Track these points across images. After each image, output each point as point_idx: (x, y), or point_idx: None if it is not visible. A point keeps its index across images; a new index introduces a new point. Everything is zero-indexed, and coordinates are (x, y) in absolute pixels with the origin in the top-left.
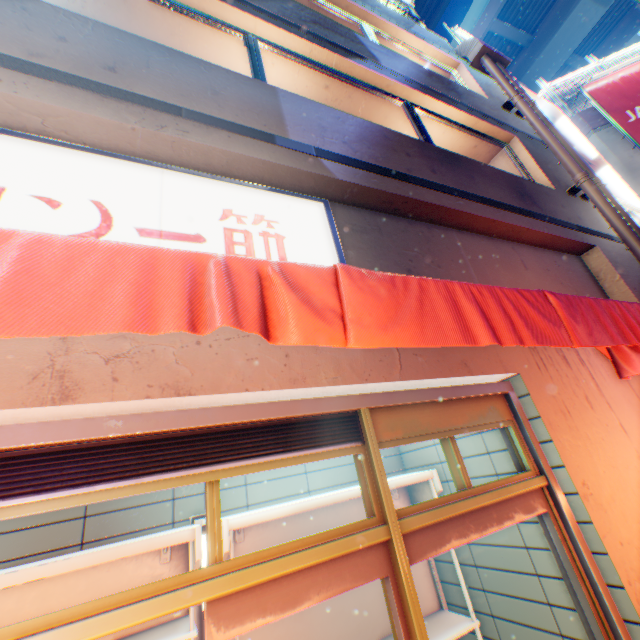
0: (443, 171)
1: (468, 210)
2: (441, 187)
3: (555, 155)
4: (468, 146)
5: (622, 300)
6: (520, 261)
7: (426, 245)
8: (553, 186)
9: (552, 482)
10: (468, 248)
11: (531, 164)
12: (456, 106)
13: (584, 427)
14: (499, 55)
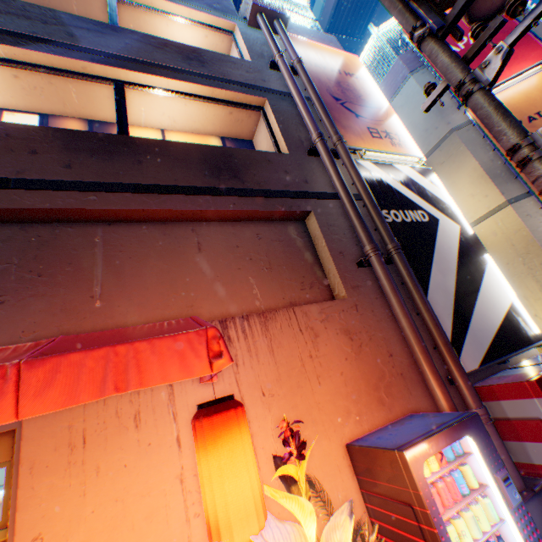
0: (91, 162)
1: (100, 205)
2: (70, 184)
3: (301, 115)
4: (222, 114)
5: (328, 266)
6: (197, 243)
7: (37, 251)
8: (290, 149)
9: (12, 536)
10: (113, 242)
11: (276, 127)
12: (185, 77)
13: (103, 456)
14: (275, 11)
